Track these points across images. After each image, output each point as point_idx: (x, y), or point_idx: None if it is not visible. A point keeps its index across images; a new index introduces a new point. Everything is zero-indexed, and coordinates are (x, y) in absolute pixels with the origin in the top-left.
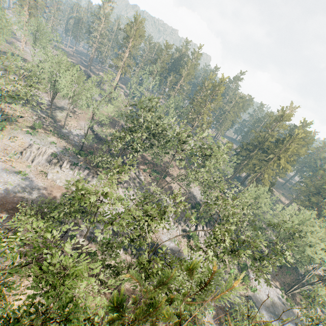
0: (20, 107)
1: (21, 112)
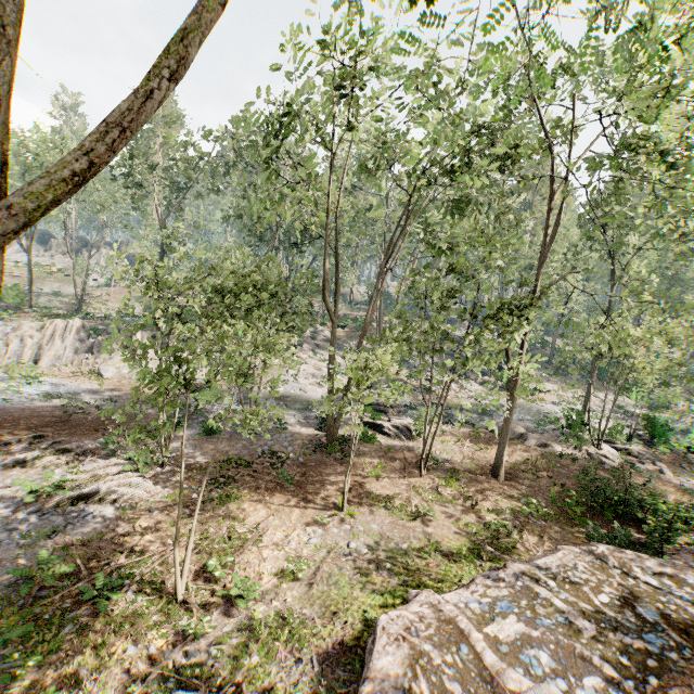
0: None
1: None
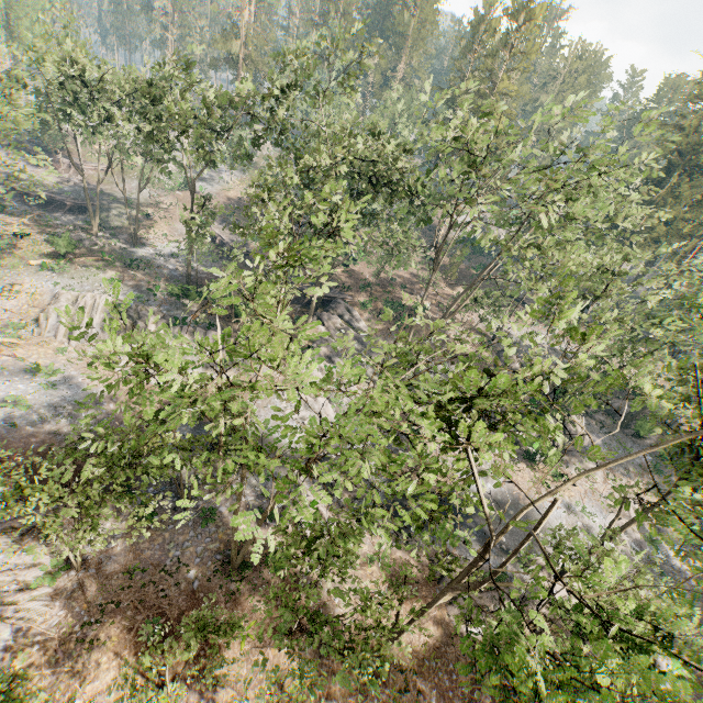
0: (22, 216)
1: (23, 226)
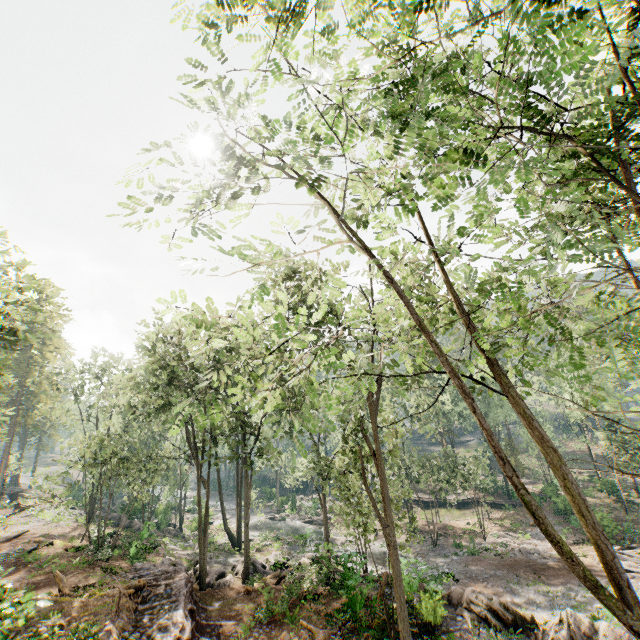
0: None
1: None
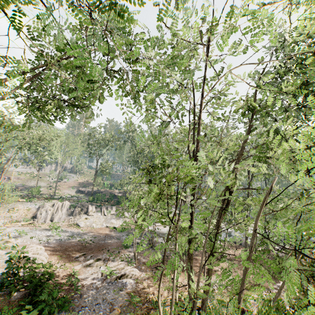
0: None
1: None
